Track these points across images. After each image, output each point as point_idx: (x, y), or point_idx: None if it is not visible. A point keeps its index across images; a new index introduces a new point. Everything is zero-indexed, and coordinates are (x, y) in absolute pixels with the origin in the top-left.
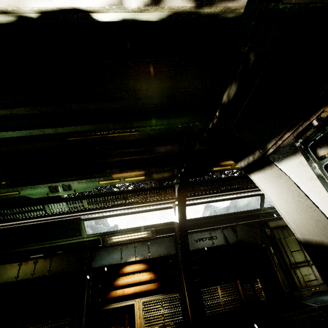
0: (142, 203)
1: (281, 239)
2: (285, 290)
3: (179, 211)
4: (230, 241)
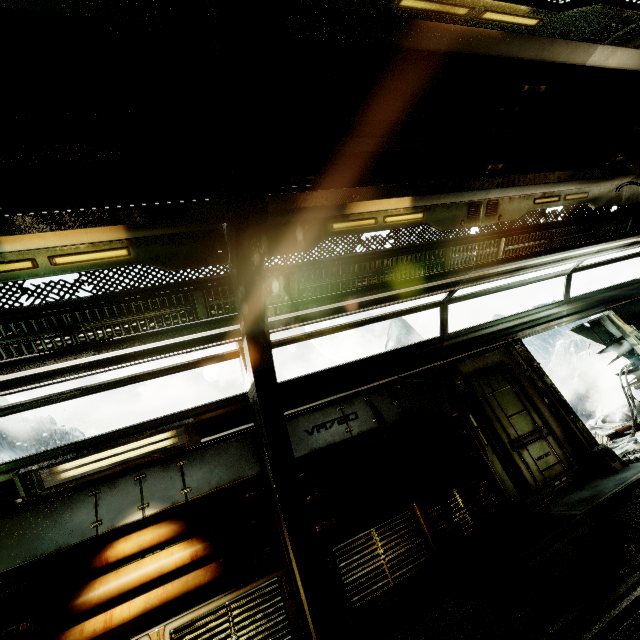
0: (135, 342)
1: (486, 395)
2: (509, 498)
3: (251, 349)
4: (387, 418)
